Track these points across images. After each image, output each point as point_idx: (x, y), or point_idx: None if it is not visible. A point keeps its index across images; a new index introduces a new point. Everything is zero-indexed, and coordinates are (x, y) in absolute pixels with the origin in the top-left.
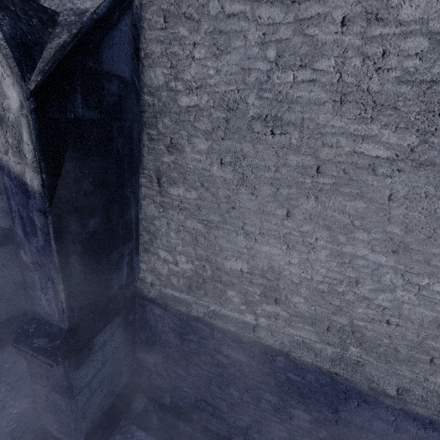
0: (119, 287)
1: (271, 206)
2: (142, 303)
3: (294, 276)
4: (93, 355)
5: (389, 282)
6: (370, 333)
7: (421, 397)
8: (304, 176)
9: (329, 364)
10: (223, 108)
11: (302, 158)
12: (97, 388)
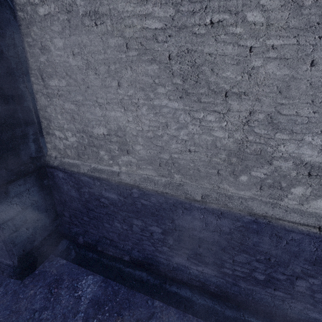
0: (29, 157)
1: (108, 81)
2: (51, 171)
3: (133, 130)
4: (11, 199)
5: (183, 121)
6: (182, 162)
7: (215, 198)
8: (121, 53)
9: (162, 188)
10: (65, 12)
11: (116, 39)
12: (21, 226)
